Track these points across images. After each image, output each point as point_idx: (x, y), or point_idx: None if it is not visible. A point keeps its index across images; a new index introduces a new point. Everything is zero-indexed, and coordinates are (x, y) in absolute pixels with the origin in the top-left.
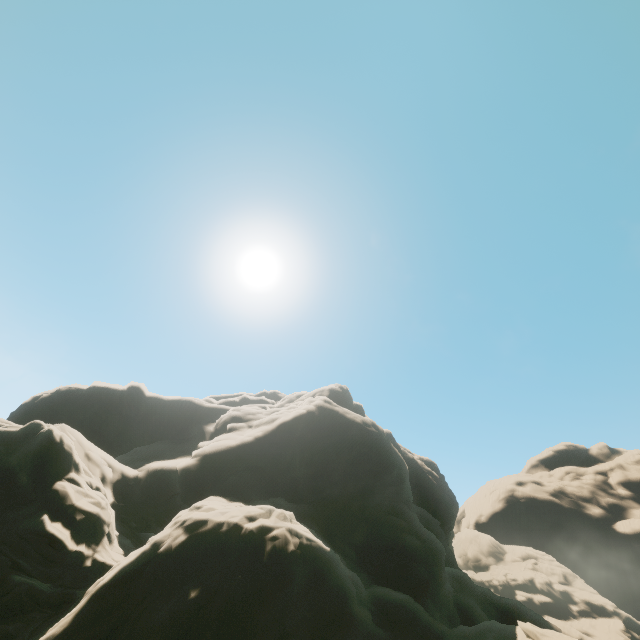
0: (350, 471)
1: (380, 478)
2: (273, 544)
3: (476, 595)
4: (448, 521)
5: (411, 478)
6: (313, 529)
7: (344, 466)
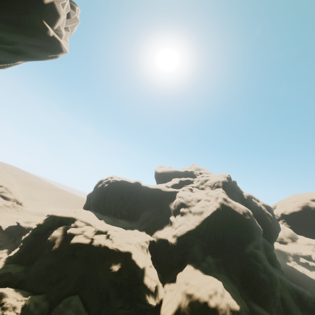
0: (237, 242)
1: (251, 244)
2: (221, 313)
3: (288, 288)
4: (275, 240)
5: (258, 218)
6: (224, 274)
7: (235, 240)
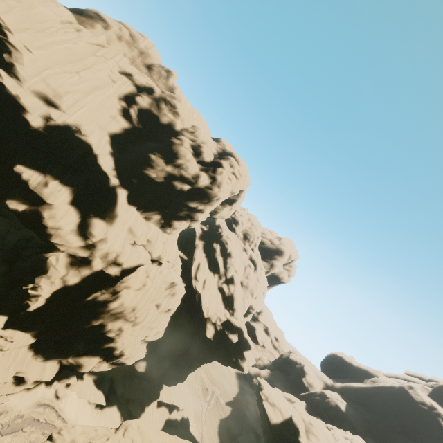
0: (395, 414)
1: (413, 426)
2: (329, 399)
3: None
4: None
5: None
6: (364, 417)
7: (393, 411)
